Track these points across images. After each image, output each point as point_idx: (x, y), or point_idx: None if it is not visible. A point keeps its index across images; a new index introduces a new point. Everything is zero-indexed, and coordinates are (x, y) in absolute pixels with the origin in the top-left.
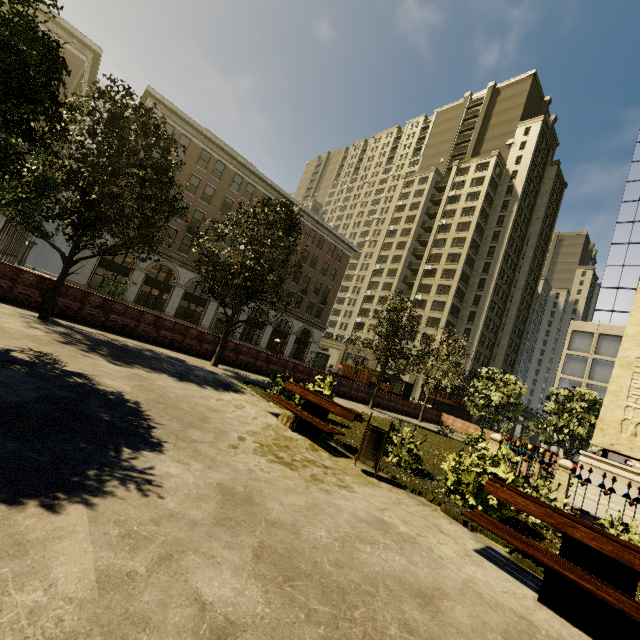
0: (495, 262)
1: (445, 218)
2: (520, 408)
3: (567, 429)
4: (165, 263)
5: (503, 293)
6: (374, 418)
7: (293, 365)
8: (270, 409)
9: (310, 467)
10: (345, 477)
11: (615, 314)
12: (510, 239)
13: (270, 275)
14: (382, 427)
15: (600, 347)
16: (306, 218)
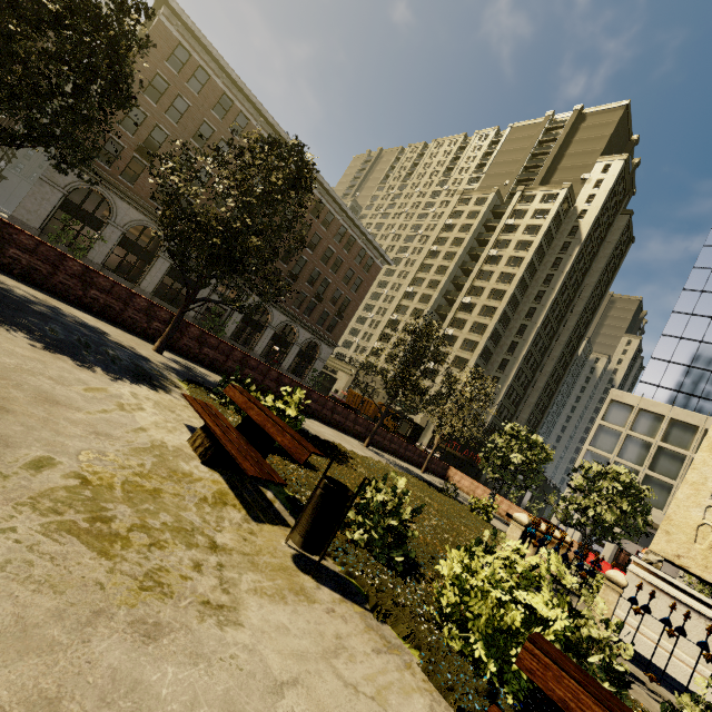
0: (541, 308)
1: (497, 248)
2: (541, 477)
3: (593, 512)
4: (150, 225)
5: (543, 345)
6: (364, 460)
7: (277, 375)
8: (194, 421)
9: (168, 547)
10: (243, 575)
11: (661, 390)
12: (563, 286)
13: (253, 236)
14: (369, 474)
15: (637, 423)
16: (337, 210)
